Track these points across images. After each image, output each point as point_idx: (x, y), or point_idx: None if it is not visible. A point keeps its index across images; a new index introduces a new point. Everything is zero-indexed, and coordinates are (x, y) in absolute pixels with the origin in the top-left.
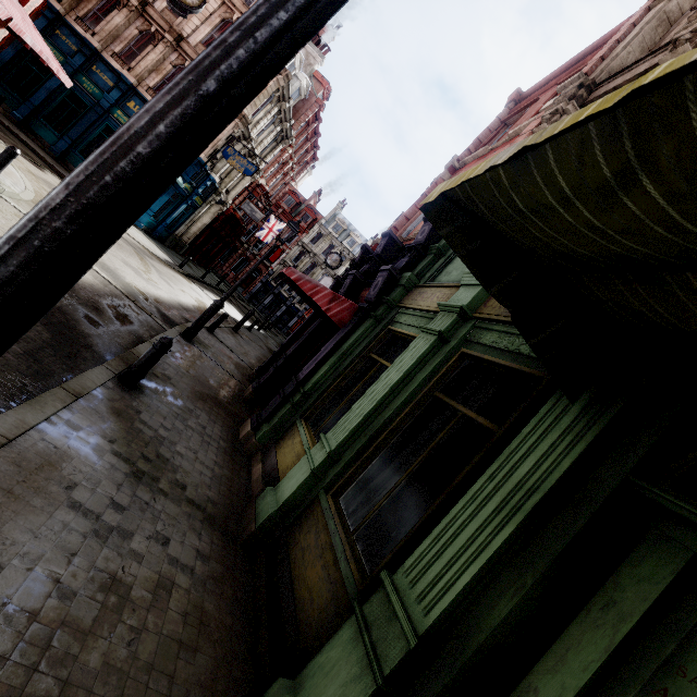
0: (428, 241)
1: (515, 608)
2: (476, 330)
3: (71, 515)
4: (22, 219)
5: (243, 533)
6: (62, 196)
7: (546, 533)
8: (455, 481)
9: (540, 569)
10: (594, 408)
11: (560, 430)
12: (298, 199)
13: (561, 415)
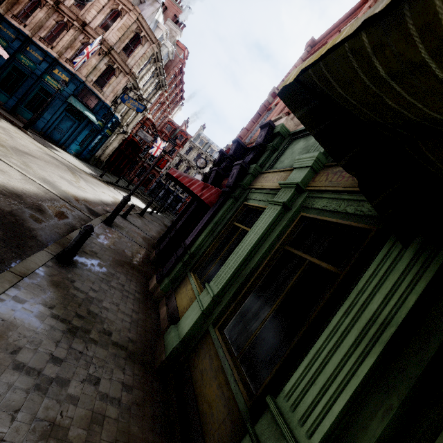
0: (265, 141)
1: (386, 428)
2: (309, 199)
3: (15, 376)
4: None
5: (156, 361)
6: None
7: (401, 359)
8: (313, 315)
9: (403, 392)
10: (426, 252)
11: (399, 272)
12: (174, 126)
13: (397, 259)
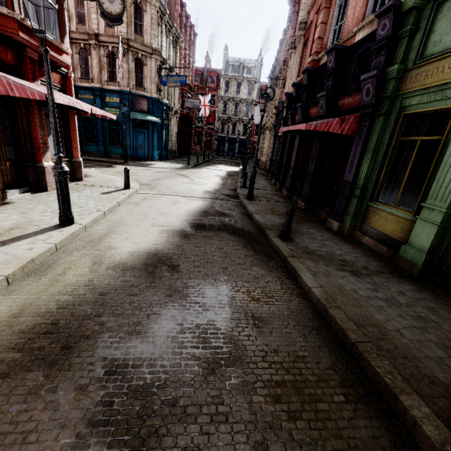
0: (394, 30)
1: None
2: None
3: (374, 302)
4: None
5: (411, 272)
6: None
7: None
8: None
9: None
10: None
11: None
12: (200, 72)
13: None
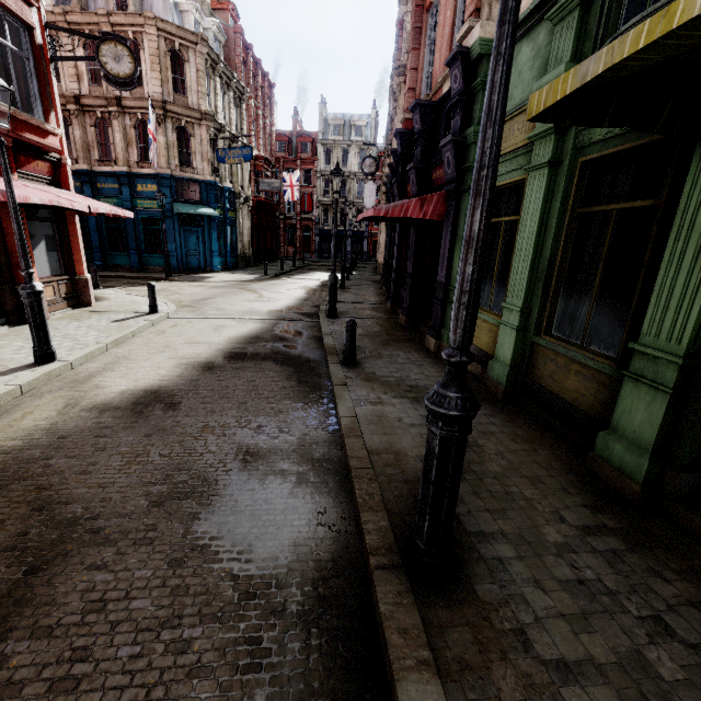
0: (466, 83)
1: None
2: (581, 134)
3: (416, 430)
4: (462, 285)
5: (497, 395)
6: (471, 268)
7: None
8: (645, 261)
9: None
10: None
11: None
12: (286, 137)
13: None
